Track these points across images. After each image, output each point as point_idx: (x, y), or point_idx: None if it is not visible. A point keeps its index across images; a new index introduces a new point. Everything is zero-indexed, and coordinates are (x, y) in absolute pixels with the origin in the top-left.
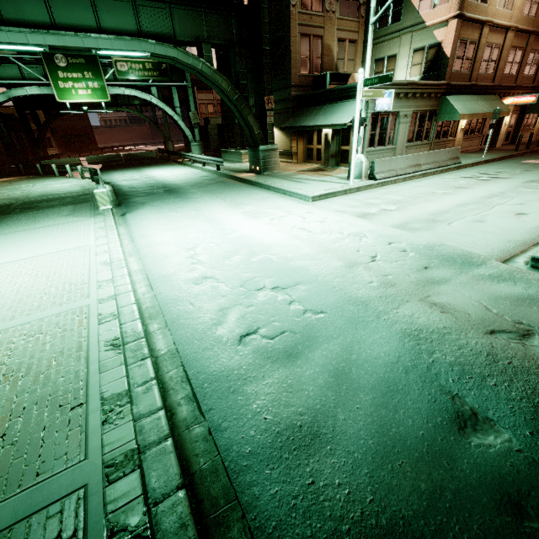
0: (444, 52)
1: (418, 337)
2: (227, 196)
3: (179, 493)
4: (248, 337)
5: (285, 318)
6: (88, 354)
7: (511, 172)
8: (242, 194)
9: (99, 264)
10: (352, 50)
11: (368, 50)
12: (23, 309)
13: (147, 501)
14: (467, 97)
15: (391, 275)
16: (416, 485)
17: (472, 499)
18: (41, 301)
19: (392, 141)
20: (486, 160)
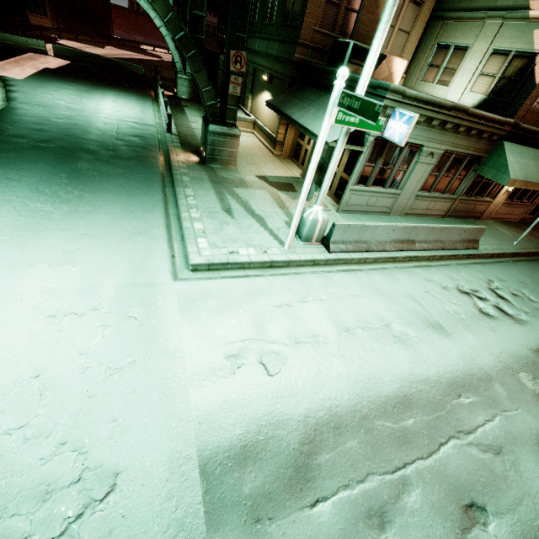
0: (533, 72)
1: None
2: (91, 202)
3: None
4: None
5: None
6: None
7: (534, 303)
8: (119, 204)
9: None
10: (411, 15)
11: (379, 30)
12: None
13: None
14: (536, 152)
15: None
16: None
17: None
18: None
19: (399, 184)
20: (515, 252)
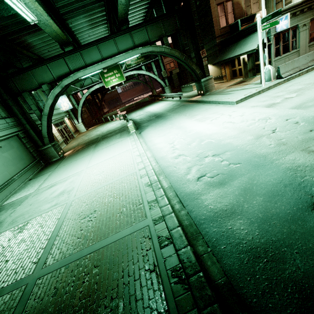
0: None
1: (296, 170)
2: (186, 113)
3: (178, 228)
4: (201, 178)
5: (219, 168)
6: (140, 188)
7: None
8: (194, 109)
9: (136, 156)
10: None
11: None
12: (114, 176)
13: (168, 229)
14: None
15: (284, 139)
16: (281, 230)
17: (311, 236)
18: (119, 172)
19: (295, 46)
20: None
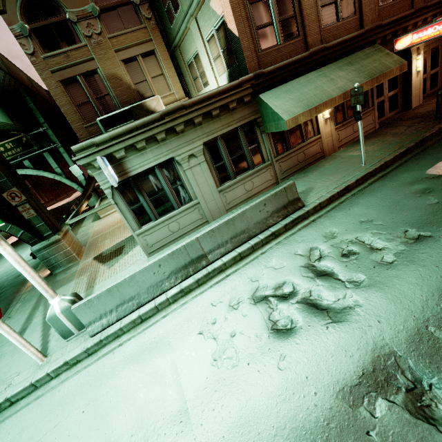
0: (230, 31)
1: None
2: None
3: None
4: None
5: None
6: None
7: (375, 253)
8: None
9: None
10: (153, 64)
11: None
12: None
13: None
14: (309, 76)
15: None
16: None
17: None
18: None
19: (189, 196)
20: (362, 176)
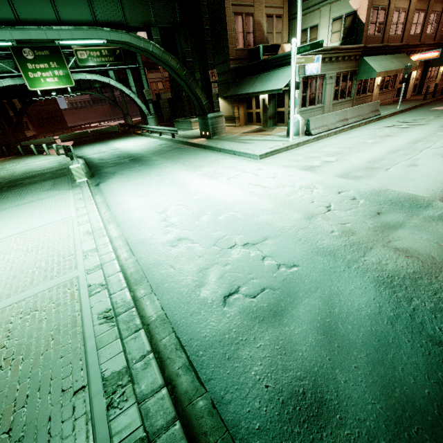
0: (359, 19)
1: (392, 284)
2: (185, 160)
3: None
4: (231, 297)
5: (261, 275)
6: (83, 329)
7: (426, 118)
8: (197, 157)
9: (82, 235)
10: (279, 24)
11: (298, 21)
12: (17, 286)
13: None
14: (381, 57)
15: (349, 223)
16: None
17: None
18: (33, 276)
19: (321, 101)
20: (401, 110)
